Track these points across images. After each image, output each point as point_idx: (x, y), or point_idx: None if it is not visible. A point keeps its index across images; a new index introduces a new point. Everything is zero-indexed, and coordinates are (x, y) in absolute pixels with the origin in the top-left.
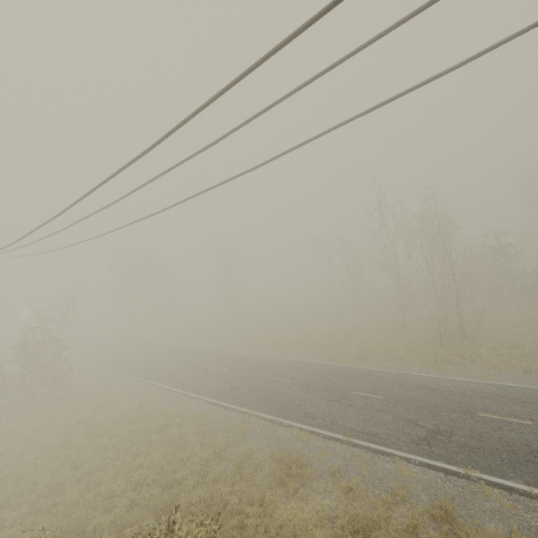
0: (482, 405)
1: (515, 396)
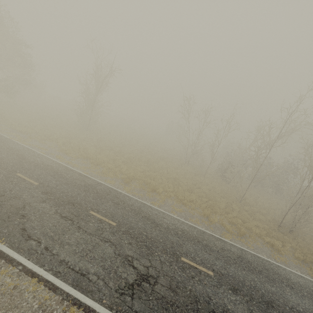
0: None
1: None
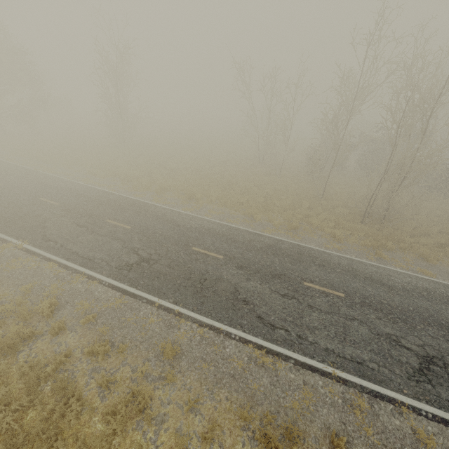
0: (448, 315)
1: None
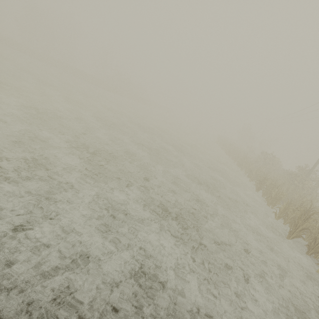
0: None
1: None
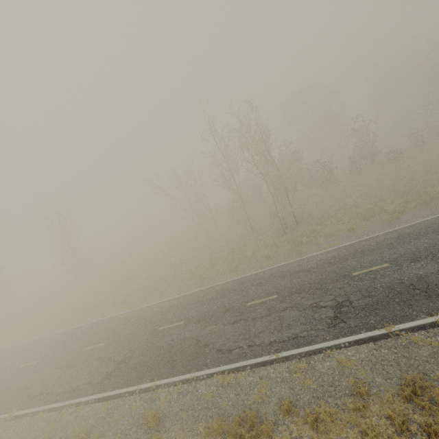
0: (349, 266)
1: (361, 249)
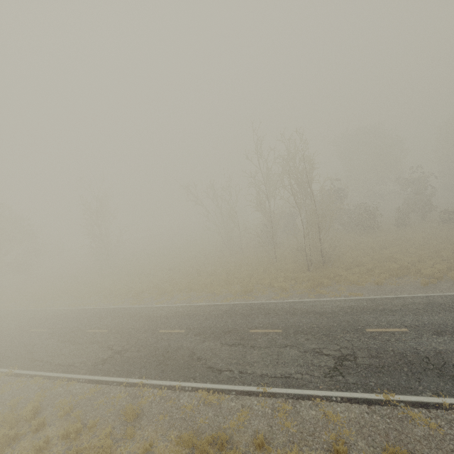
0: (364, 321)
1: (383, 307)
